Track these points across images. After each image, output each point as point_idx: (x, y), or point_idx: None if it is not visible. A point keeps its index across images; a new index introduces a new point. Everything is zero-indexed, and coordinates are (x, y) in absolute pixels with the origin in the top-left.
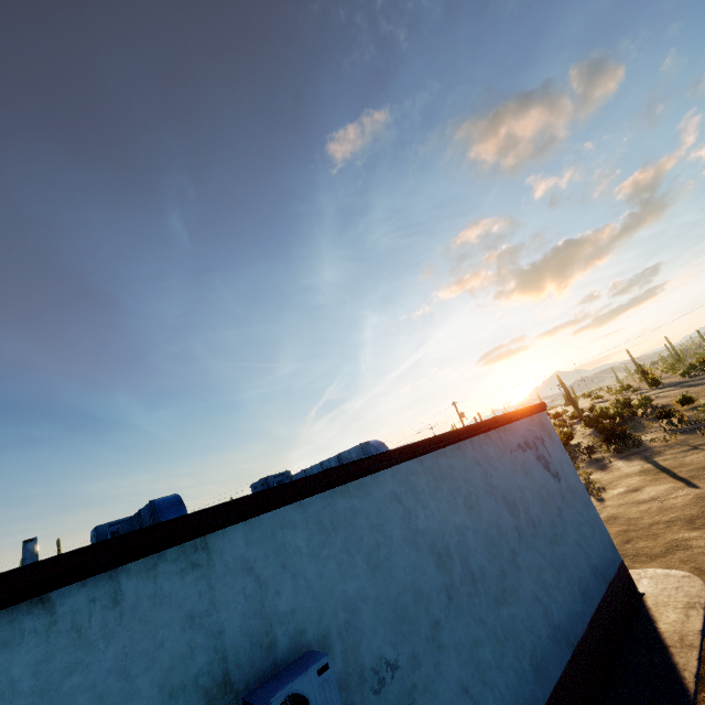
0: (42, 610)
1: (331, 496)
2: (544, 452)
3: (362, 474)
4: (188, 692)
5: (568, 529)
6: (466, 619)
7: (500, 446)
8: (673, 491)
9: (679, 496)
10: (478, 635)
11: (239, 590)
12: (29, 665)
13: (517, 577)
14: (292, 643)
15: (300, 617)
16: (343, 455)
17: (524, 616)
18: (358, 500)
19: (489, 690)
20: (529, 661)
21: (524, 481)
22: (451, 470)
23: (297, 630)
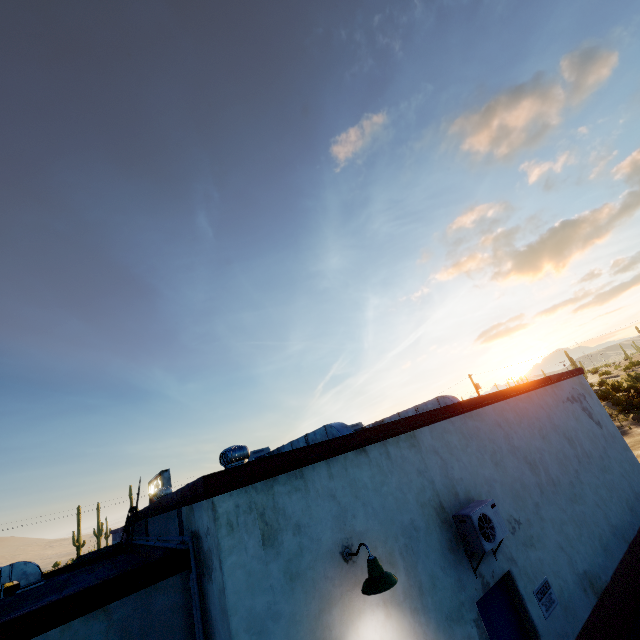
0: (365, 454)
1: (464, 418)
2: (587, 405)
3: (478, 406)
4: (428, 507)
5: (613, 463)
6: (554, 507)
7: (555, 398)
8: None
9: None
10: (563, 518)
11: (435, 462)
12: (368, 478)
13: (581, 488)
14: (465, 496)
15: (465, 483)
16: (419, 406)
17: (591, 514)
18: (478, 423)
19: (576, 552)
20: (598, 543)
21: (576, 425)
22: (526, 411)
23: (466, 490)
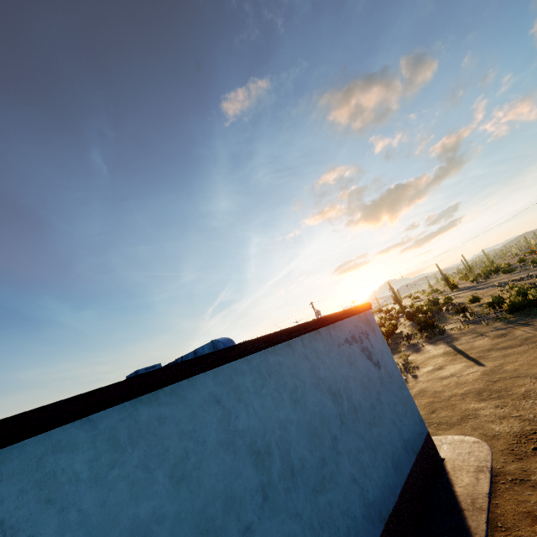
0: None
1: (133, 406)
2: (368, 344)
3: (177, 378)
4: None
5: (385, 410)
6: (281, 517)
7: (329, 341)
8: (466, 369)
9: (470, 373)
10: (293, 530)
11: None
12: None
13: (336, 463)
14: None
15: None
16: (198, 351)
17: (341, 500)
18: (169, 407)
19: None
20: None
21: (349, 372)
22: (279, 367)
23: None
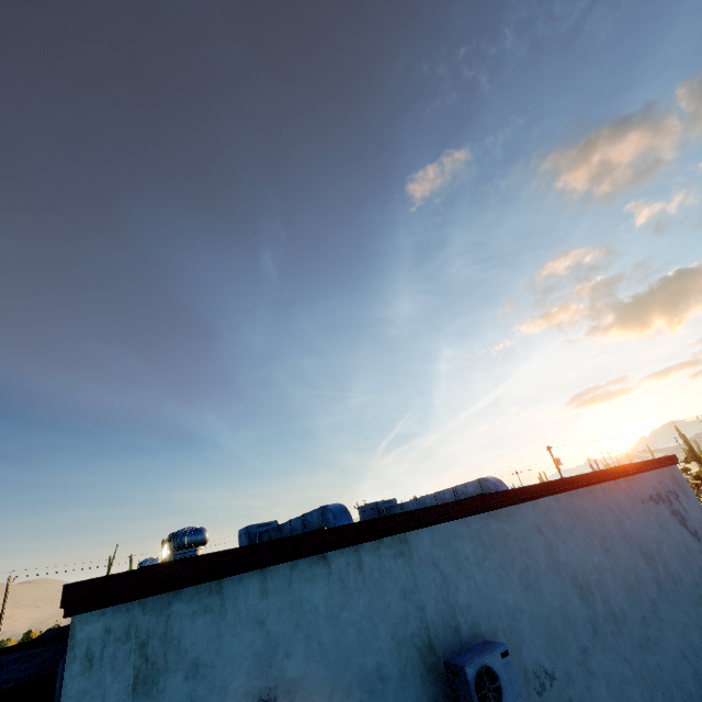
0: (323, 563)
1: (486, 518)
2: (679, 507)
3: (509, 503)
4: (408, 645)
5: None
6: (612, 655)
7: (631, 495)
8: None
9: None
10: (625, 673)
11: (431, 580)
12: (322, 597)
13: (660, 629)
14: (471, 631)
15: (474, 612)
16: (458, 488)
17: (672, 669)
18: (507, 525)
19: None
20: None
21: (660, 534)
22: (584, 512)
23: (474, 622)
